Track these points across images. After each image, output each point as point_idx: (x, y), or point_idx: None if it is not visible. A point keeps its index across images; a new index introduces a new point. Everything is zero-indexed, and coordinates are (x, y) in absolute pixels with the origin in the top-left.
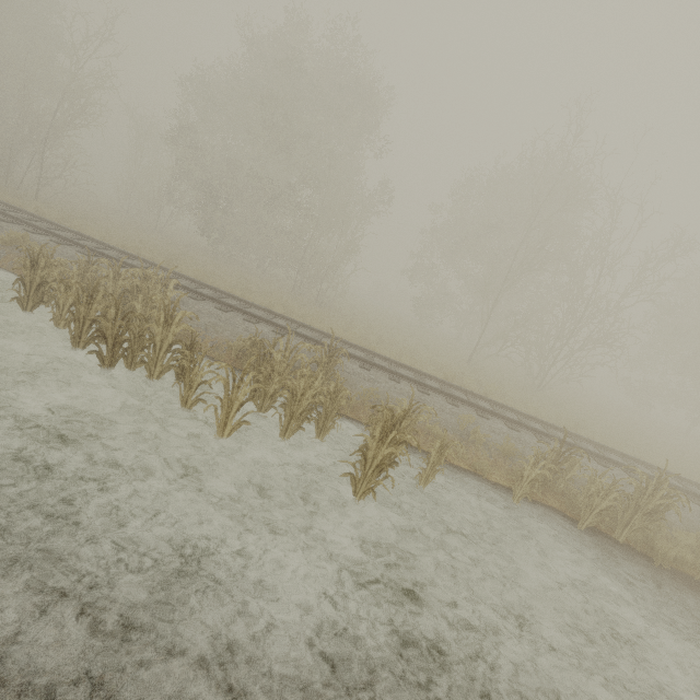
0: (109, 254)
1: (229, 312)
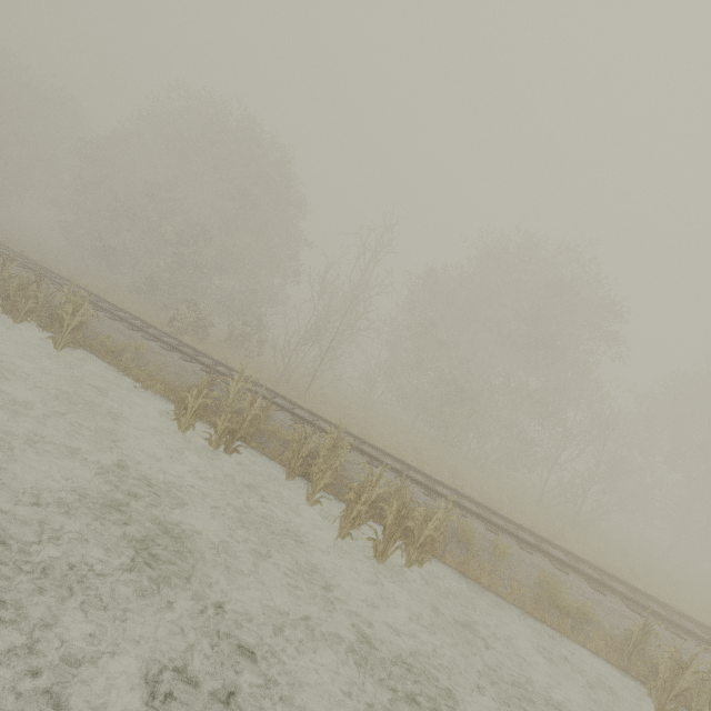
0: (543, 547)
1: None
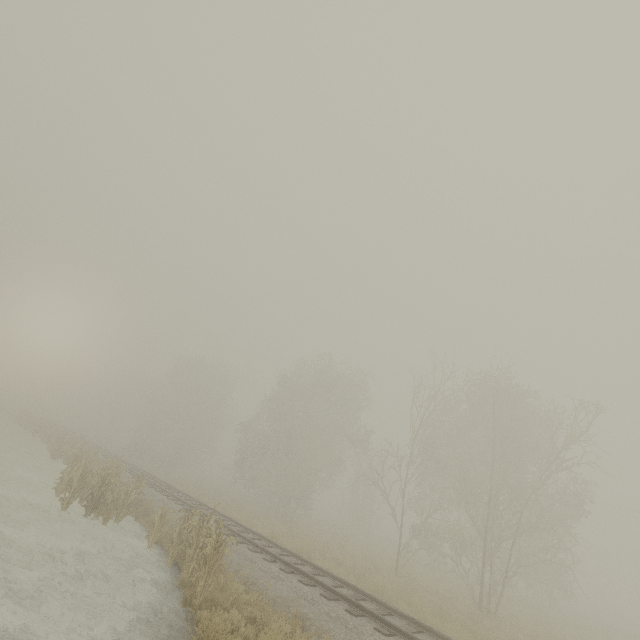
0: (136, 471)
1: (154, 488)
